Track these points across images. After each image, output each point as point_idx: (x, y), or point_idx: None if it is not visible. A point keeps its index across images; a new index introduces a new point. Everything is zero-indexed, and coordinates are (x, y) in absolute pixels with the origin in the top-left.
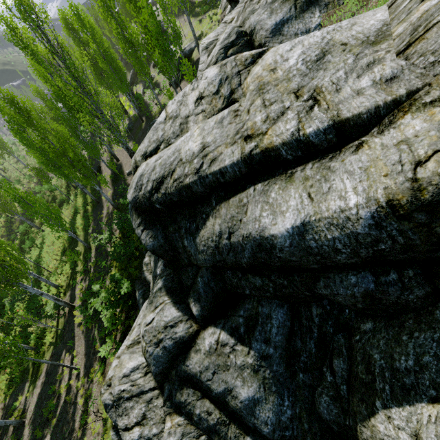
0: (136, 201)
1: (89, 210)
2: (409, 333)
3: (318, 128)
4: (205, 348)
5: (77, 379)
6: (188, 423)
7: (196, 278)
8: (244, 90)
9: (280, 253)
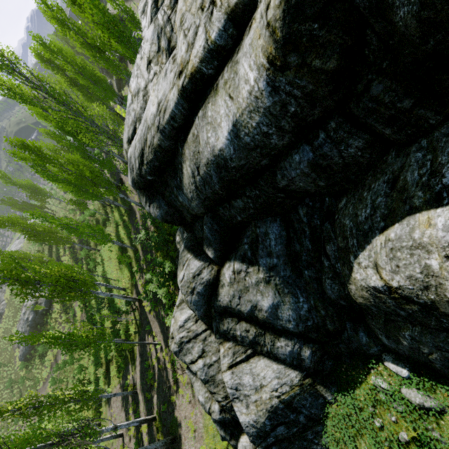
0: (134, 183)
1: (126, 219)
2: (368, 188)
3: (219, 28)
4: (227, 281)
5: (161, 352)
6: (236, 345)
7: (203, 228)
8: (177, 33)
9: (232, 163)
